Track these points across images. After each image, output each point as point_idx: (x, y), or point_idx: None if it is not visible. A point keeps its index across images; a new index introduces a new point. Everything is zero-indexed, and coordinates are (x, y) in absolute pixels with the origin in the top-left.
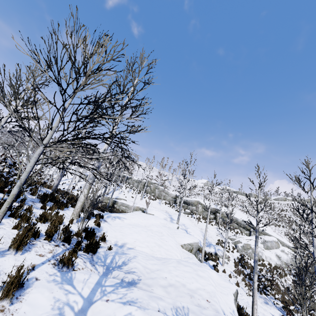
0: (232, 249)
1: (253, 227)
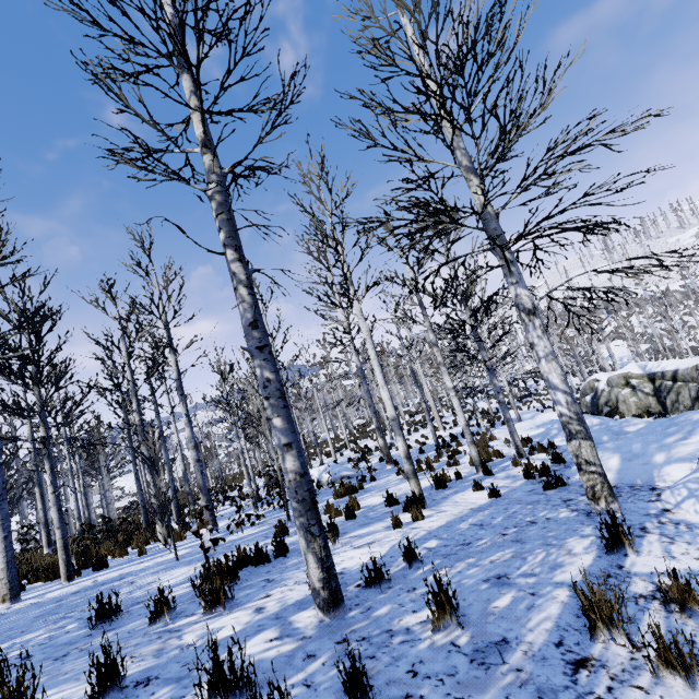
0: None
1: None
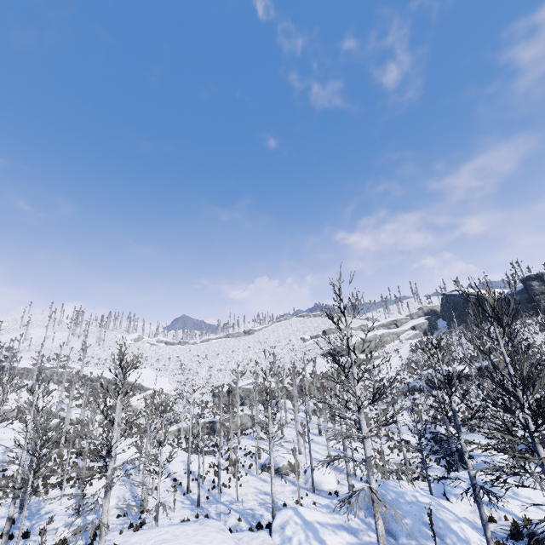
0: None
1: (142, 387)
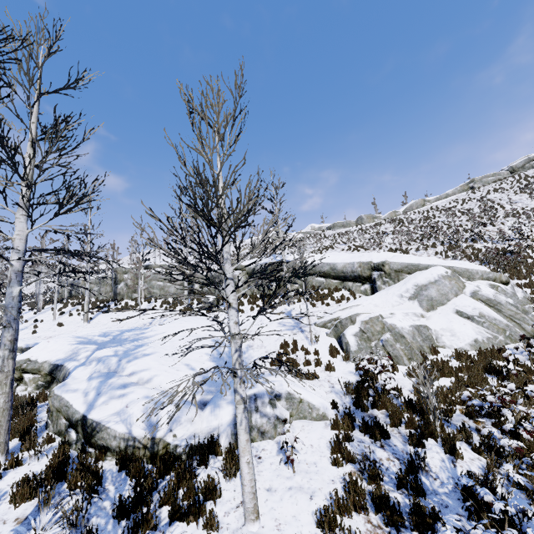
0: (329, 356)
1: (377, 267)
